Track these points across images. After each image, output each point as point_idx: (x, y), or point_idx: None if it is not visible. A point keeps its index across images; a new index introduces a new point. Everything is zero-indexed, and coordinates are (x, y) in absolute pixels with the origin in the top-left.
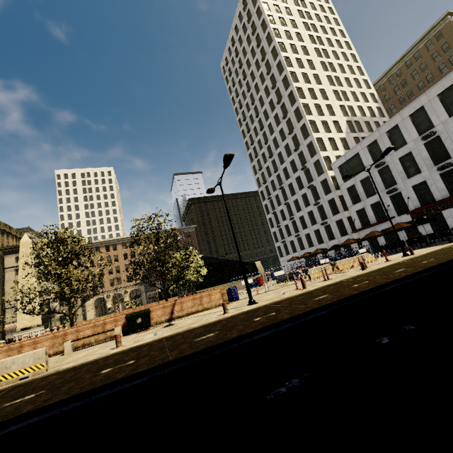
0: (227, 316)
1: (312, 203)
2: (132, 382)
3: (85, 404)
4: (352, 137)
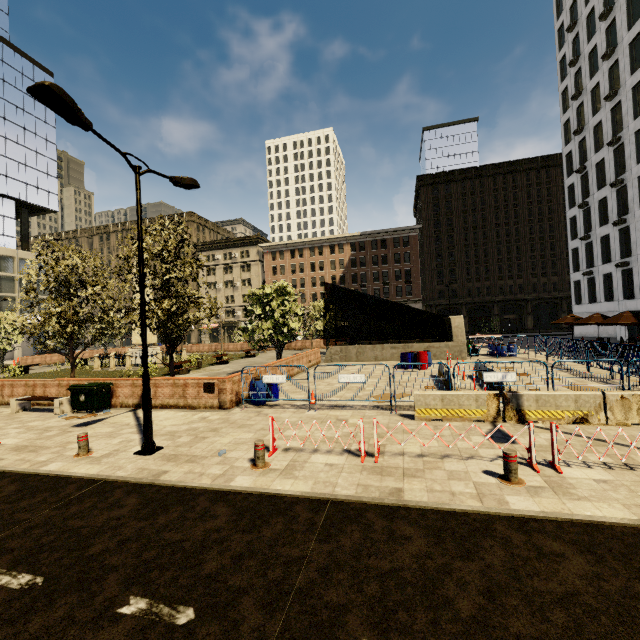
0: (31, 471)
1: None
2: None
3: None
4: None
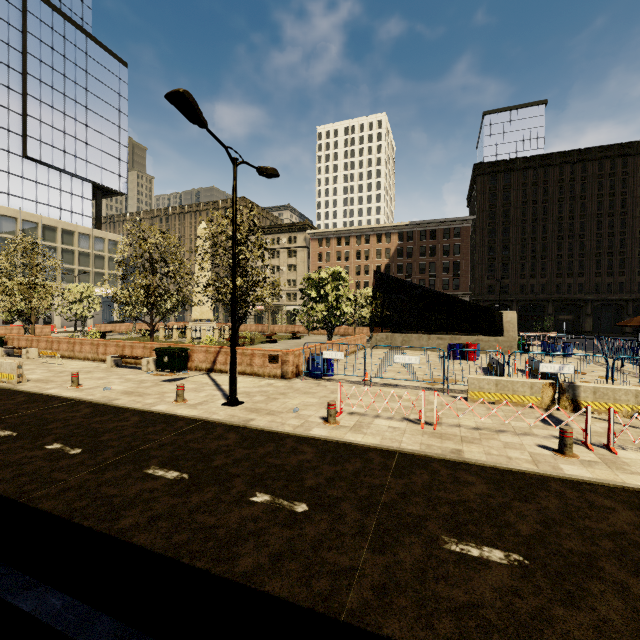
0: (145, 409)
1: None
2: None
3: None
4: None
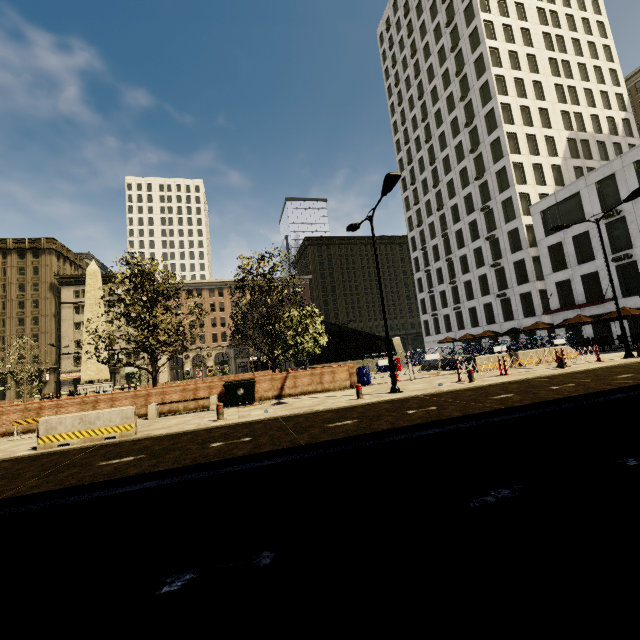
0: (363, 403)
1: (488, 263)
2: (262, 461)
3: (209, 477)
4: (571, 166)
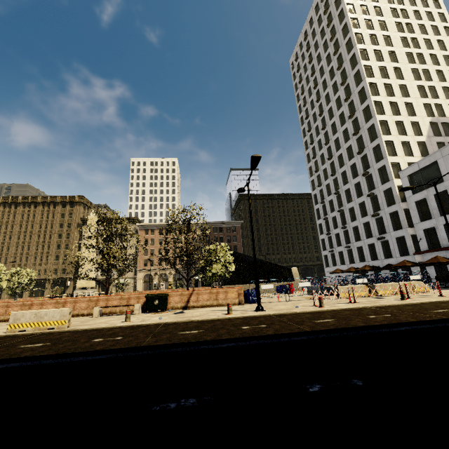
0: (227, 317)
1: (370, 213)
2: (95, 356)
3: (53, 363)
4: (434, 142)
